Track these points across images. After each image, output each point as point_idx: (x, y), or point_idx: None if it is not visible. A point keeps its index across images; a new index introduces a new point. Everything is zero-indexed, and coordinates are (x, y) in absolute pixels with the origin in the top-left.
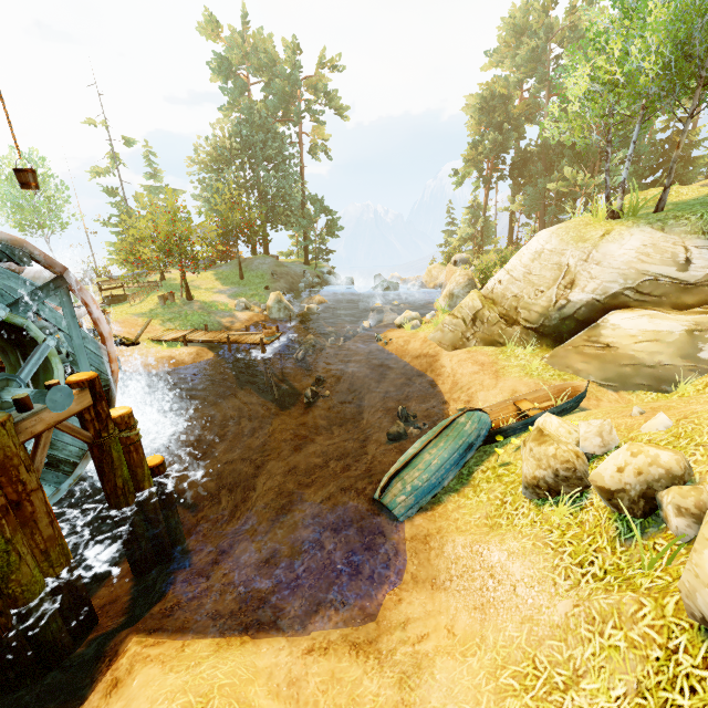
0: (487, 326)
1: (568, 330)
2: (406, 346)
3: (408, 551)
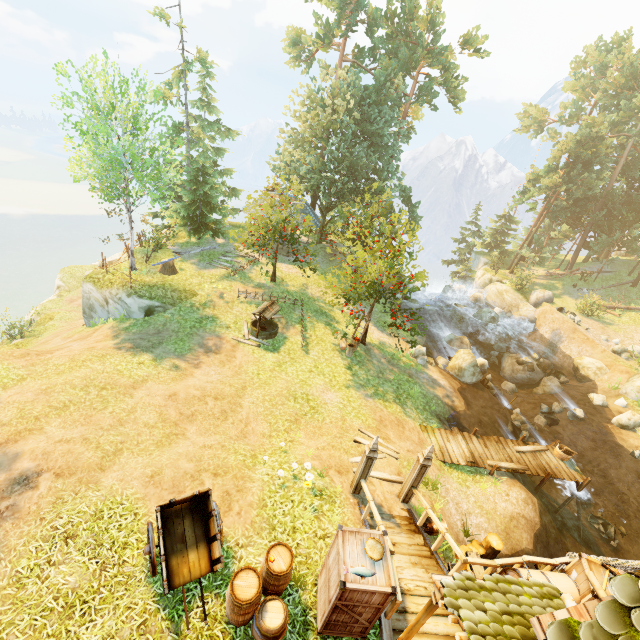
0: None
1: None
2: None
3: None
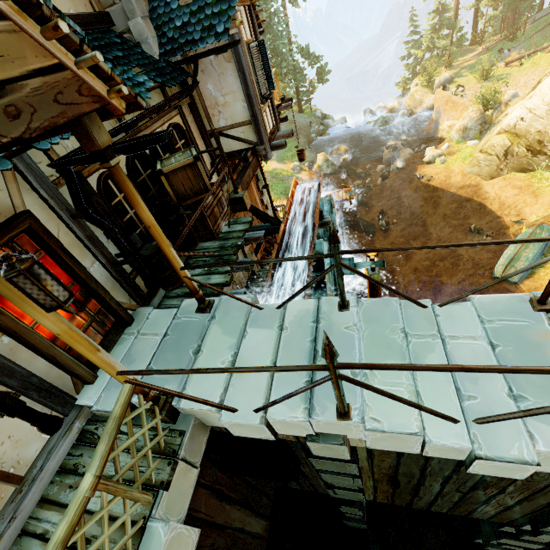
0: (516, 158)
1: None
2: (448, 181)
3: None
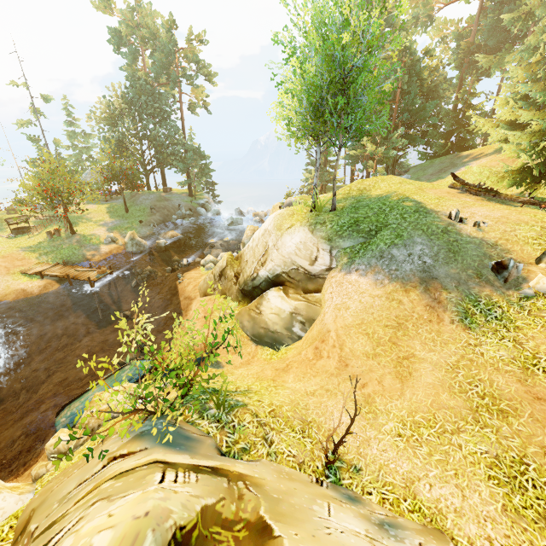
0: (227, 281)
1: (257, 294)
2: (186, 288)
3: (44, 455)
